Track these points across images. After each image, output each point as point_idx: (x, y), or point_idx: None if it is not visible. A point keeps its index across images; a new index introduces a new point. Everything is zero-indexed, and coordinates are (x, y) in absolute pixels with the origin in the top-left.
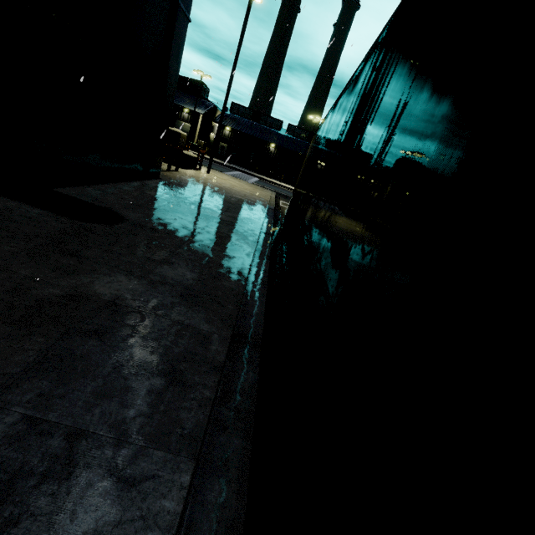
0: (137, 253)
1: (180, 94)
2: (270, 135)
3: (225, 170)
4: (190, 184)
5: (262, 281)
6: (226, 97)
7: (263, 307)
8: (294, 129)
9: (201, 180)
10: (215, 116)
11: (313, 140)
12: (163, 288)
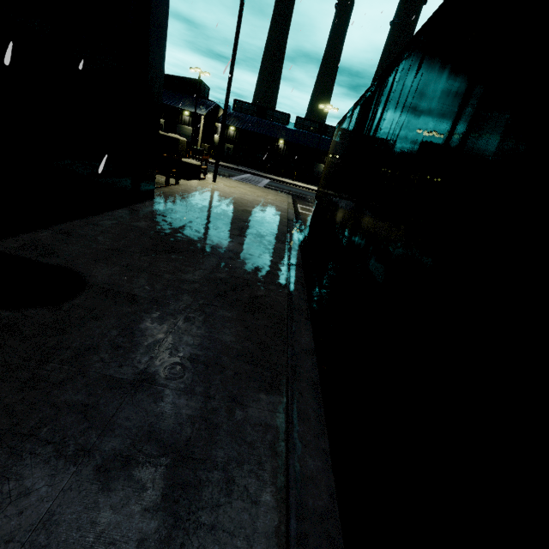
0: (90, 371)
1: (179, 95)
2: (278, 131)
3: (233, 174)
4: (192, 200)
5: (312, 381)
6: (227, 91)
7: (330, 472)
8: (303, 121)
9: (207, 193)
10: (217, 116)
11: (339, 133)
12: (126, 483)
